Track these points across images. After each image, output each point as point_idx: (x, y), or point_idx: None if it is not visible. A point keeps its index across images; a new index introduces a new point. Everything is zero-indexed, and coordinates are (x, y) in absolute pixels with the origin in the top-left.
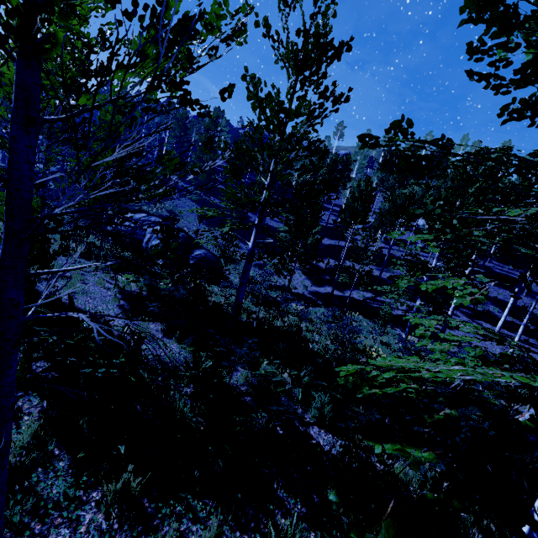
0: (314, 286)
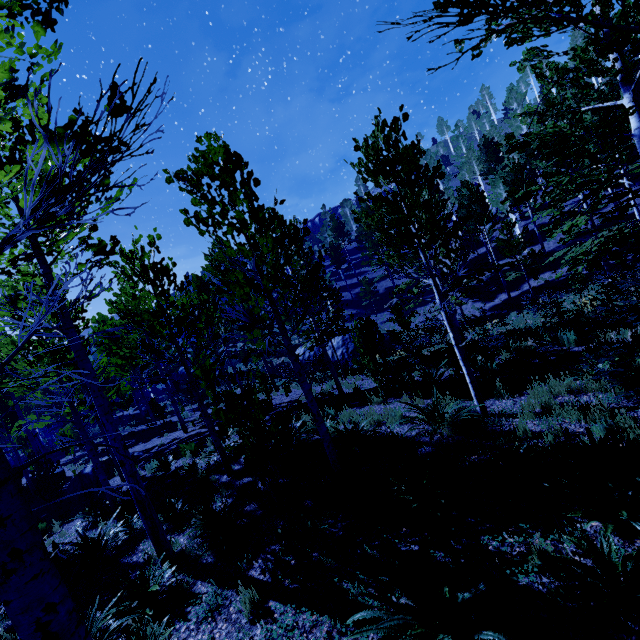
0: (487, 303)
